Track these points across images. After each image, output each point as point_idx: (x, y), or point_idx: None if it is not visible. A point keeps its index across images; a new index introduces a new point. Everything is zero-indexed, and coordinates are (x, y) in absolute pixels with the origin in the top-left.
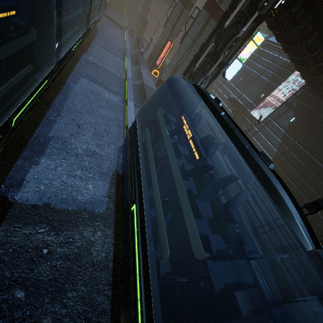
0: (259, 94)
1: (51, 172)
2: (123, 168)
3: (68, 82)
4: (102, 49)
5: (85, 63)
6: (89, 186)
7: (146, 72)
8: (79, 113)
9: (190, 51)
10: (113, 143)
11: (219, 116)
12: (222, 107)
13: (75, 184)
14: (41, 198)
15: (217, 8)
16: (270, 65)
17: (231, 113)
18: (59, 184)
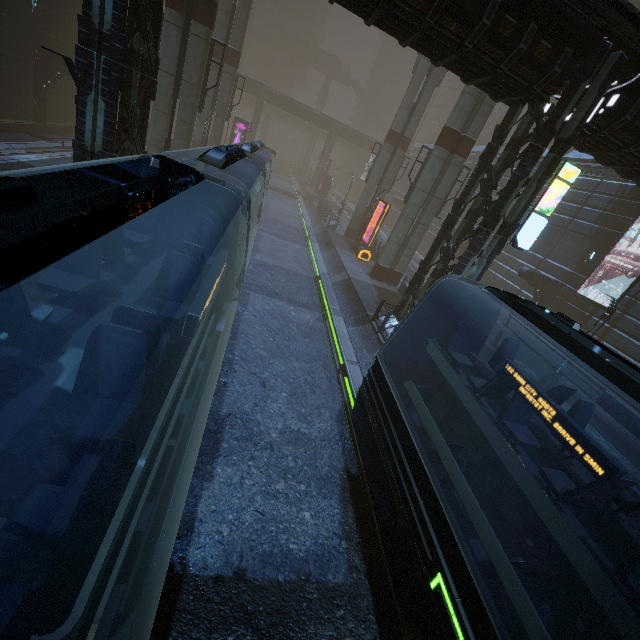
0: (584, 253)
1: (235, 493)
2: (368, 468)
3: (235, 306)
4: (271, 238)
5: (252, 268)
6: (304, 515)
7: (348, 257)
8: (260, 358)
9: (424, 211)
10: (326, 407)
11: (591, 355)
12: (581, 332)
13: (281, 515)
14: (228, 558)
15: (461, 139)
16: (588, 199)
17: (533, 298)
18: (252, 520)
